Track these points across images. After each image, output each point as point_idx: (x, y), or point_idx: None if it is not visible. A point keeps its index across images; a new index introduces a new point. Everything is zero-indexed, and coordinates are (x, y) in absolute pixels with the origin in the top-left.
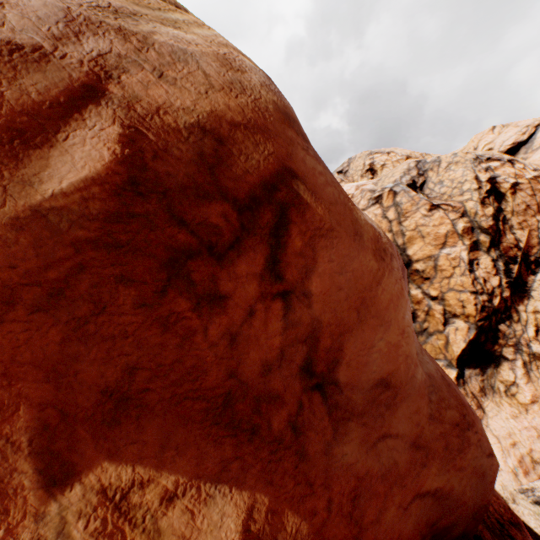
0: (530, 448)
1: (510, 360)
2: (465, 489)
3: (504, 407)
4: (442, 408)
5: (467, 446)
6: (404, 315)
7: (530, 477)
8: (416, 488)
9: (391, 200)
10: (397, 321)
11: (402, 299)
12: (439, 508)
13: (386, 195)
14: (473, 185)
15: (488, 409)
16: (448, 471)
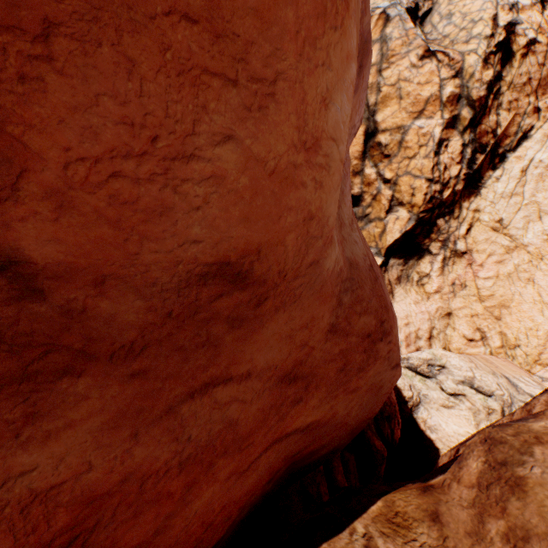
0: (418, 328)
1: (433, 255)
2: (351, 411)
3: (411, 295)
4: (355, 314)
5: (372, 363)
6: (331, 97)
7: (409, 348)
8: (275, 435)
9: (380, 31)
10: (303, 99)
11: (338, 38)
12: (309, 438)
13: (375, 20)
14: (487, 29)
15: (397, 295)
16: (336, 397)
